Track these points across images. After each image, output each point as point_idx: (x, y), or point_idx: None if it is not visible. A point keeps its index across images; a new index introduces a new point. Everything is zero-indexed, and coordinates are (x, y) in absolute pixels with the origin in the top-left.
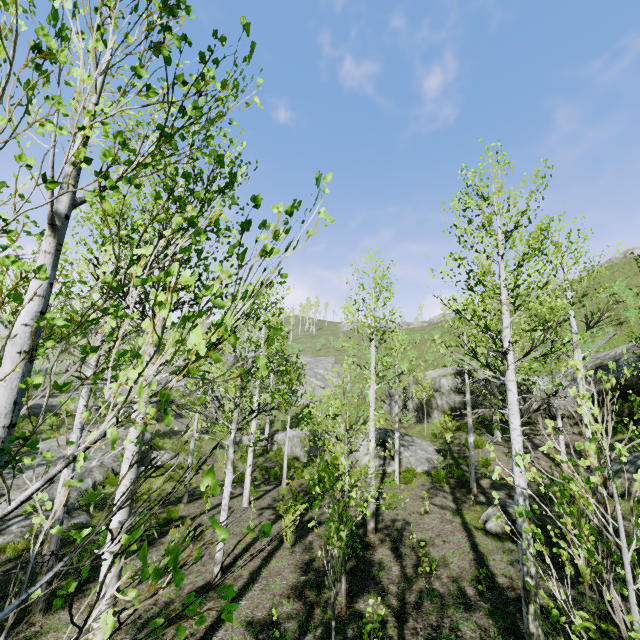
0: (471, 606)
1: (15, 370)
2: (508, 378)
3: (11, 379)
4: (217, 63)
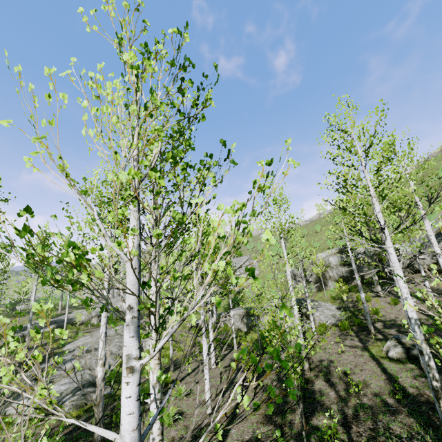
0: (394, 411)
1: (135, 278)
2: (387, 246)
3: (134, 283)
4: (204, 90)
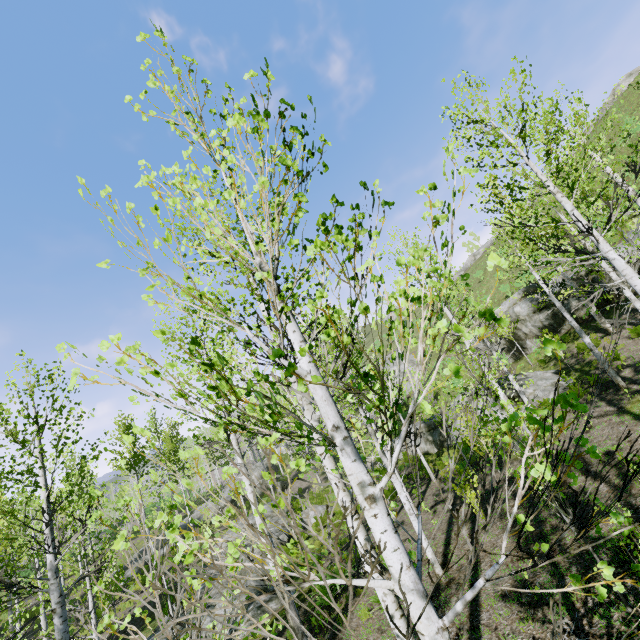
0: None
1: (325, 392)
2: (604, 251)
3: (327, 398)
4: (307, 134)
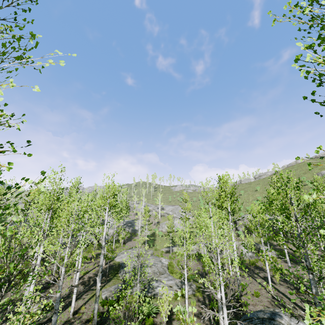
0: None
1: None
2: None
3: None
4: None
